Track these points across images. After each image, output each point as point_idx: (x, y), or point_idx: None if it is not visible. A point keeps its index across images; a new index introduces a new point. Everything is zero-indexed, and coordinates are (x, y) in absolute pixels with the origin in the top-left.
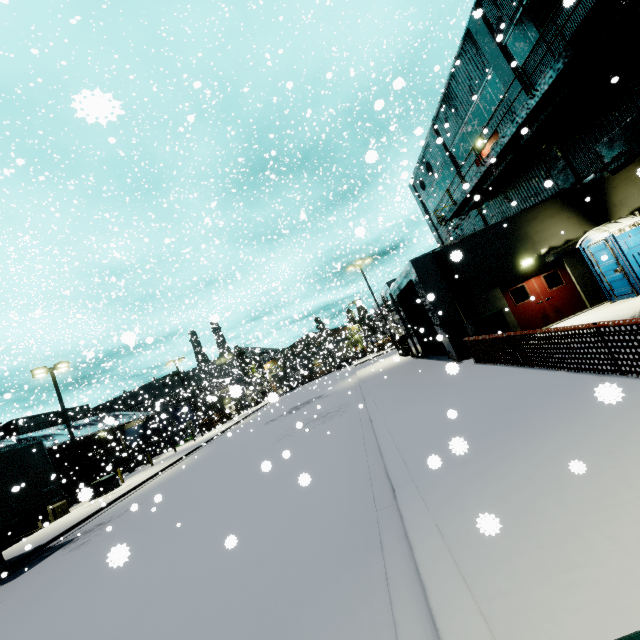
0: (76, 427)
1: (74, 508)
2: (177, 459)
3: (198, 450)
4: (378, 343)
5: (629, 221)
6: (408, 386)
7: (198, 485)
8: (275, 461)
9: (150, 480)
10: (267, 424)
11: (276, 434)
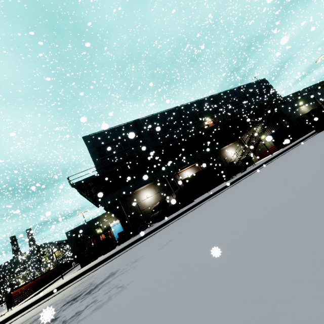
0: None
1: None
2: None
3: None
4: None
5: (116, 222)
6: None
7: None
8: None
9: None
10: None
11: None
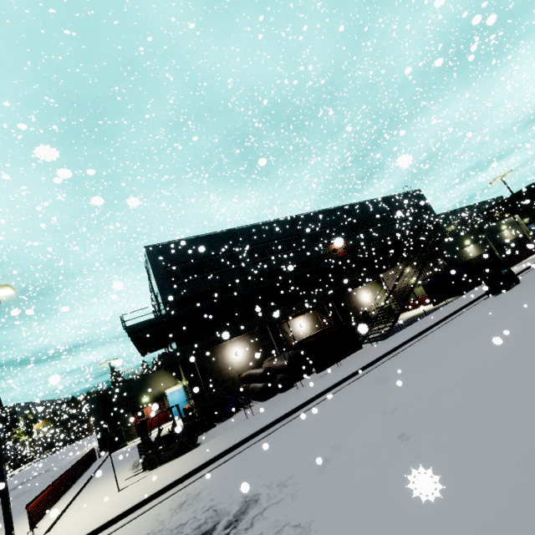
0: None
1: None
2: None
3: None
4: None
5: (176, 388)
6: None
7: None
8: None
9: None
10: None
11: None
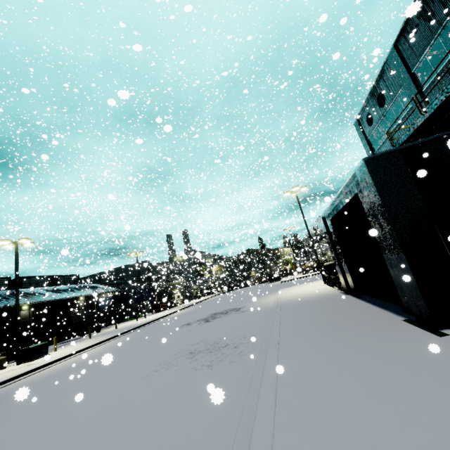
0: (59, 290)
1: (10, 365)
2: (100, 341)
3: (124, 335)
4: (305, 266)
5: None
6: (339, 354)
7: (25, 419)
8: (88, 444)
9: (60, 361)
10: (180, 328)
11: (166, 353)
